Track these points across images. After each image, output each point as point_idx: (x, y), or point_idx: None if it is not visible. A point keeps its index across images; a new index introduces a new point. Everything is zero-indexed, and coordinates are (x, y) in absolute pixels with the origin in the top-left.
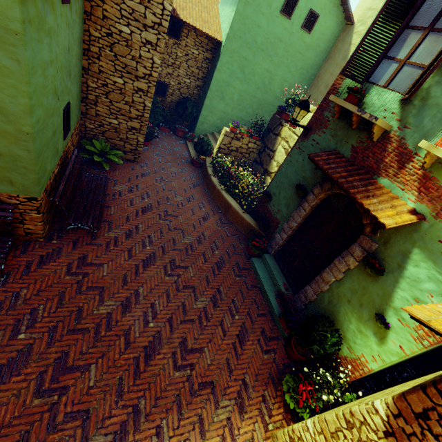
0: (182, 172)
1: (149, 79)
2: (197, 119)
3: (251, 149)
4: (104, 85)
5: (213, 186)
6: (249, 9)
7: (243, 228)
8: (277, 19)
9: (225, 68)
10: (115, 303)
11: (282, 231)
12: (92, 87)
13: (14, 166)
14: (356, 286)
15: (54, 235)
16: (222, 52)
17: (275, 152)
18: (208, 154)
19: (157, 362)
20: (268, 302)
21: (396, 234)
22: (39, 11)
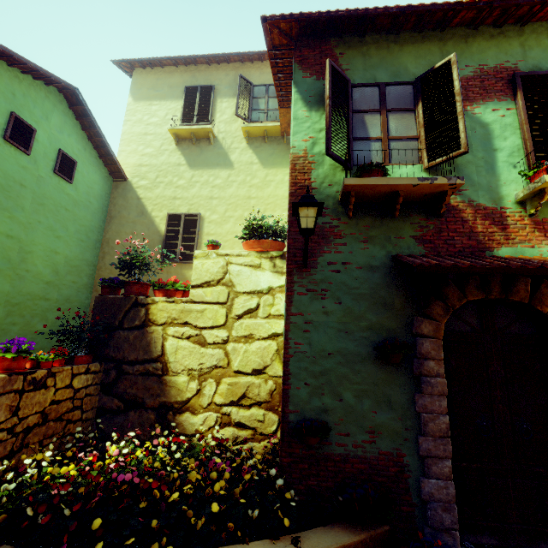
0: None
1: None
2: None
3: (83, 391)
4: None
5: None
6: None
7: None
8: (1, 148)
9: None
10: None
11: (429, 462)
12: None
13: None
14: None
15: None
16: None
17: (165, 356)
18: None
19: None
20: None
21: None
22: None
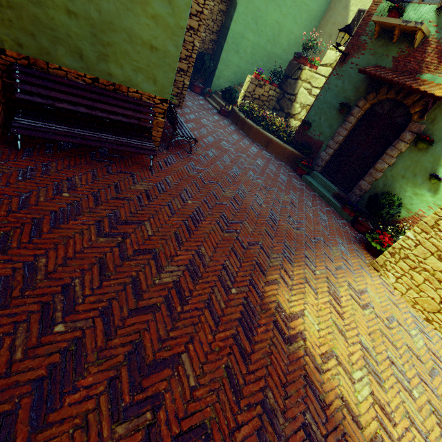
0: (217, 118)
1: (200, 16)
2: (213, 75)
3: (271, 97)
4: None
5: (250, 127)
6: None
7: (285, 158)
8: None
9: (241, 19)
10: (232, 192)
11: (327, 148)
12: None
13: (162, 63)
14: (409, 163)
15: (162, 148)
16: (239, 2)
17: (297, 95)
18: (233, 103)
19: (281, 225)
20: (329, 201)
21: (441, 112)
22: None
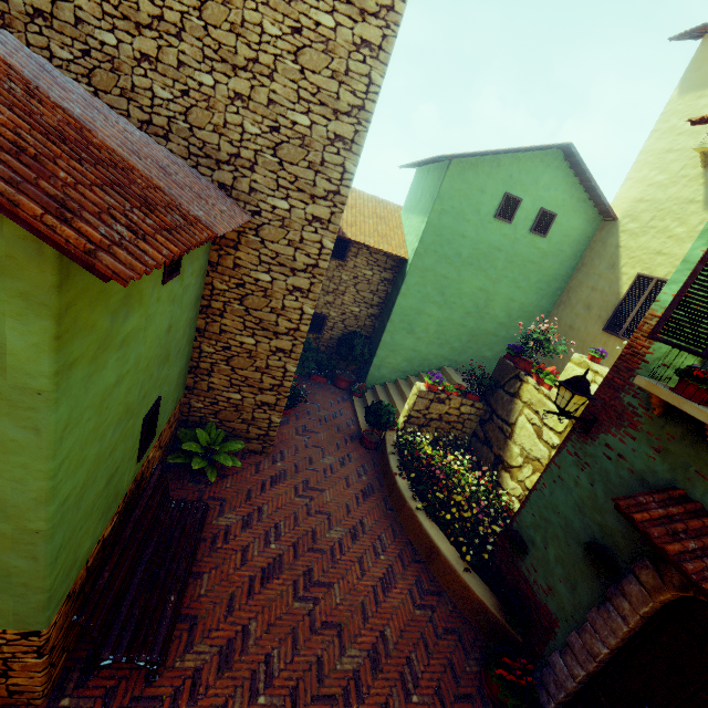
0: (344, 464)
1: (295, 334)
2: (370, 362)
3: (466, 415)
4: (226, 348)
5: (401, 499)
6: (447, 218)
7: (469, 610)
8: (491, 225)
9: (414, 291)
10: None
11: (567, 651)
12: (207, 352)
13: (4, 584)
14: None
15: (72, 679)
16: (409, 271)
17: (514, 426)
18: (389, 425)
19: None
20: None
21: None
22: (105, 328)
